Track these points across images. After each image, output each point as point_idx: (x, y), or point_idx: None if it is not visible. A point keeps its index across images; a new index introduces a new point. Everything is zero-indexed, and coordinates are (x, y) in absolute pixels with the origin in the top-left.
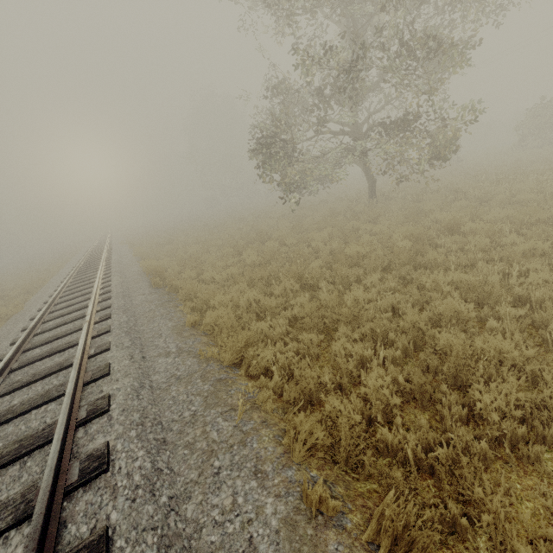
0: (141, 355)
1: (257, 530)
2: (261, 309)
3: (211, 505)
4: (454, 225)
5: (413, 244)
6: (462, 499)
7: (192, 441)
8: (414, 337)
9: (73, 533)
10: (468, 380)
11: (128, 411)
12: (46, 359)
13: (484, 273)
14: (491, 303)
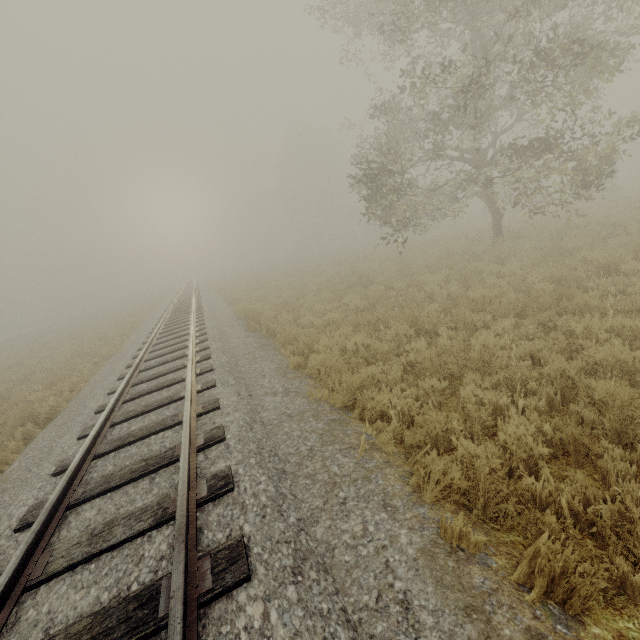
0: (247, 393)
1: (393, 555)
2: (371, 354)
3: (340, 530)
4: (610, 264)
5: (555, 287)
6: (633, 560)
7: (312, 473)
8: (562, 388)
9: (211, 538)
10: (637, 436)
11: (244, 441)
12: (154, 392)
13: None
14: None
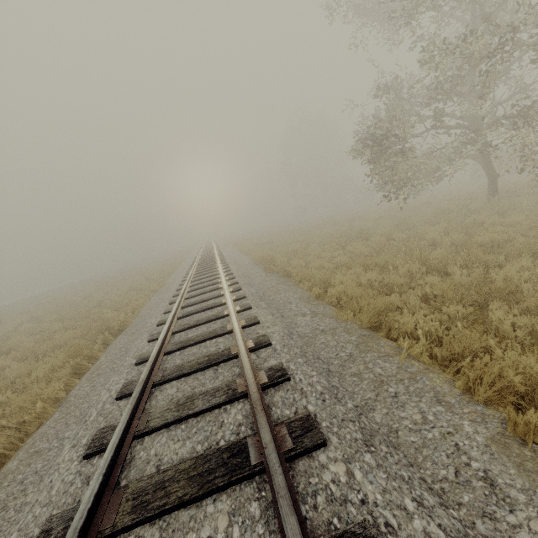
0: (279, 314)
1: (462, 440)
2: (387, 286)
3: (399, 417)
4: None
5: None
6: None
7: (357, 373)
8: None
9: (279, 413)
10: None
11: (288, 346)
12: (200, 312)
13: None
14: None
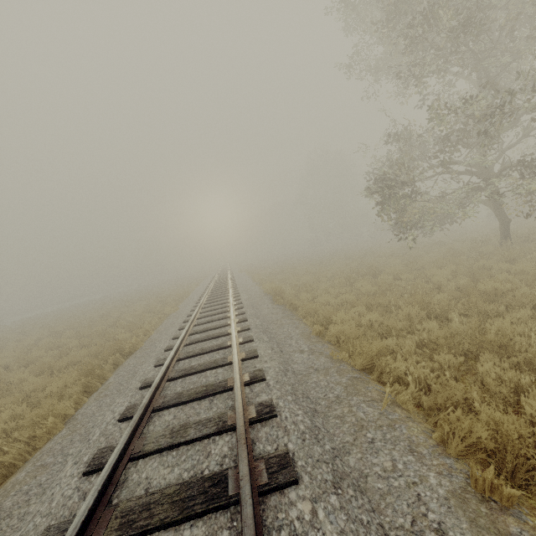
0: (279, 349)
1: (424, 491)
2: (386, 329)
3: (371, 463)
4: None
5: None
6: None
7: (341, 415)
8: None
9: (262, 448)
10: None
11: (281, 383)
12: (206, 341)
13: None
14: None
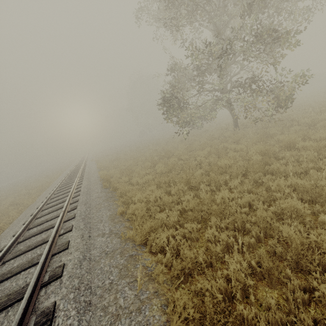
0: (88, 235)
1: None
2: (162, 204)
3: None
4: (290, 143)
5: (263, 157)
6: None
7: (106, 305)
8: (264, 227)
9: None
10: (307, 266)
11: (72, 278)
12: (38, 235)
13: (314, 178)
14: (322, 201)
